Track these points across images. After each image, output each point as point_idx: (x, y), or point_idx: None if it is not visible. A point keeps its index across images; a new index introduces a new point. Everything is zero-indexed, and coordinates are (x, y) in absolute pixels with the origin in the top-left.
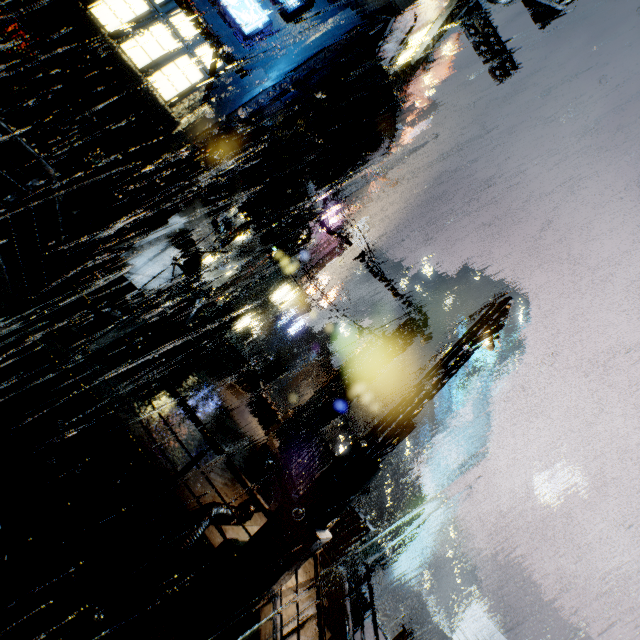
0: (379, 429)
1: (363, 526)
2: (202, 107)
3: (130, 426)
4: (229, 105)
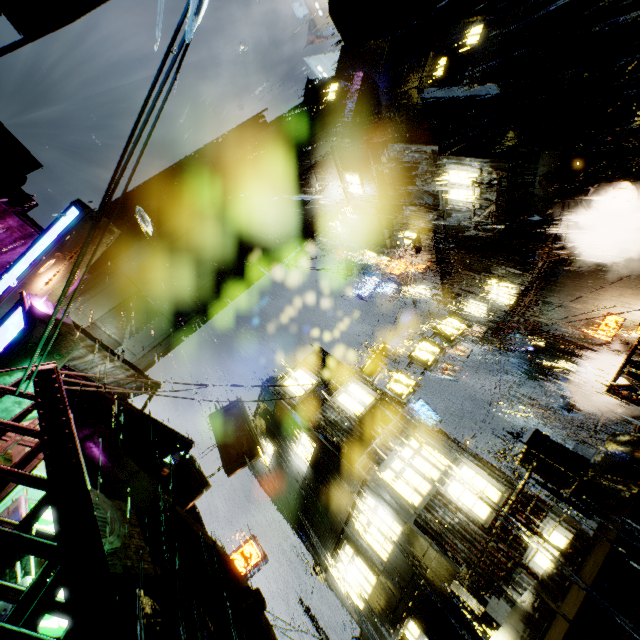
0: None
1: None
2: None
3: None
4: None
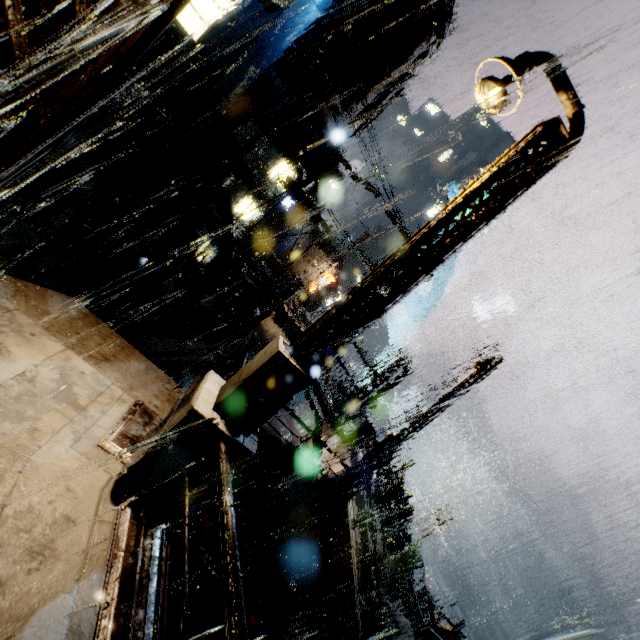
0: (408, 433)
1: (375, 433)
2: (240, 58)
3: (263, 426)
4: (270, 53)
